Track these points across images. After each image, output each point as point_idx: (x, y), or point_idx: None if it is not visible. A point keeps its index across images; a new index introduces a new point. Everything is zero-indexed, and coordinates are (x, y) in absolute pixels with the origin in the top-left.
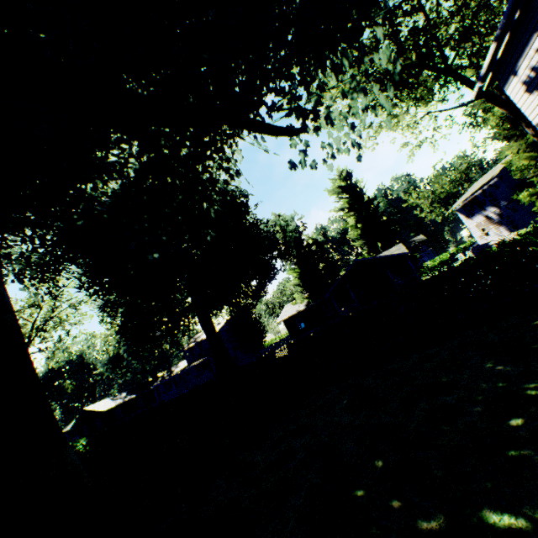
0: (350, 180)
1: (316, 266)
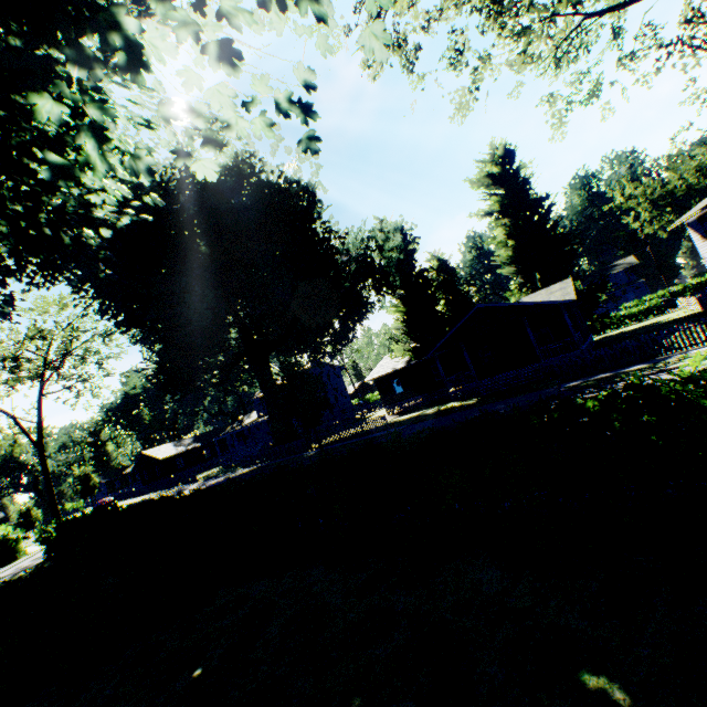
0: (509, 163)
1: (432, 303)
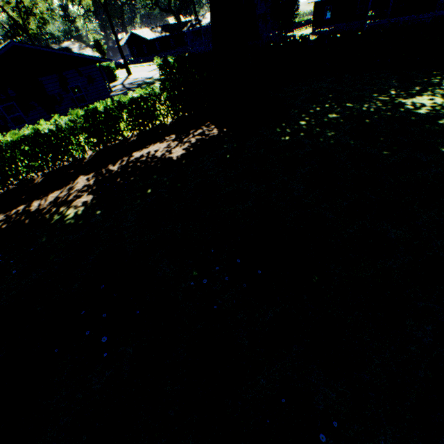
0: None
1: None
